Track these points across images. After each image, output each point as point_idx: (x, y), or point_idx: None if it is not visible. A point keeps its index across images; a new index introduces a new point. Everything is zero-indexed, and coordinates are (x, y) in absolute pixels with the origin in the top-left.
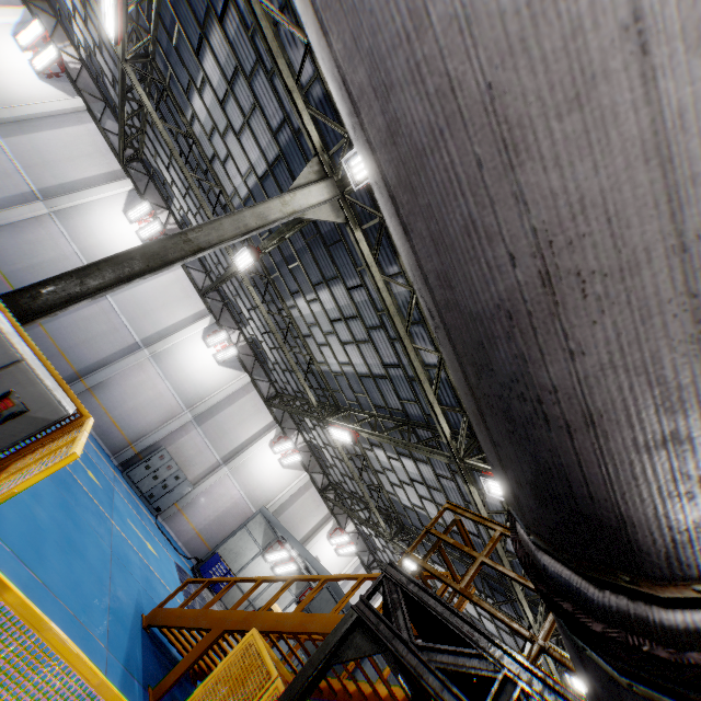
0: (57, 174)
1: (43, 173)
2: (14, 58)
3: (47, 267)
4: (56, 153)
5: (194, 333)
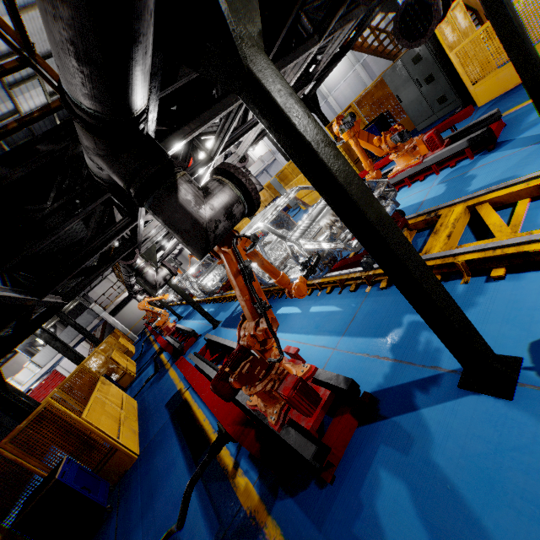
0: None
1: None
2: None
3: (355, 92)
4: None
5: None
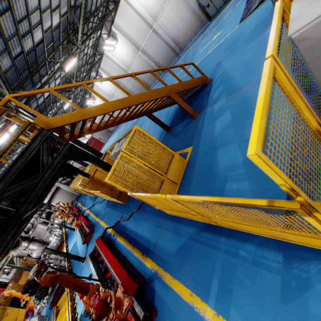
0: (119, 70)
1: (122, 73)
2: (105, 83)
3: (144, 67)
4: (115, 72)
5: (136, 2)
